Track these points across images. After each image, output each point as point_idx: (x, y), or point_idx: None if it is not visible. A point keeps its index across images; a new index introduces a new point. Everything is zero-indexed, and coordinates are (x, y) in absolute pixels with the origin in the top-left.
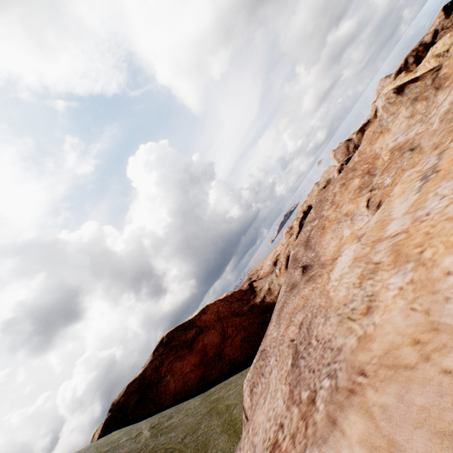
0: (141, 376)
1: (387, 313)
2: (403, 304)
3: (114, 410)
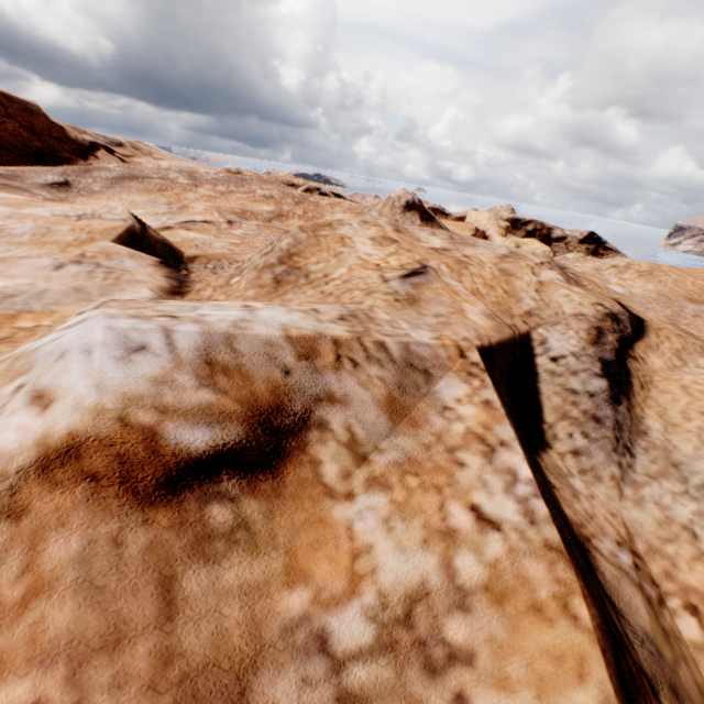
0: None
1: None
2: None
3: None
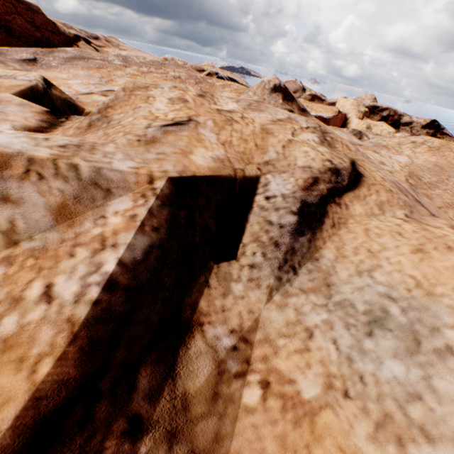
0: None
1: None
2: None
3: None
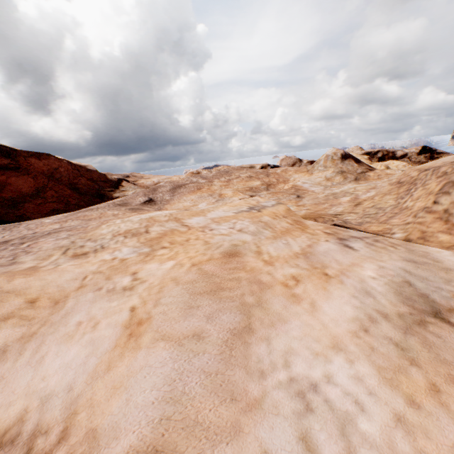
0: None
1: (76, 267)
2: (92, 270)
3: None
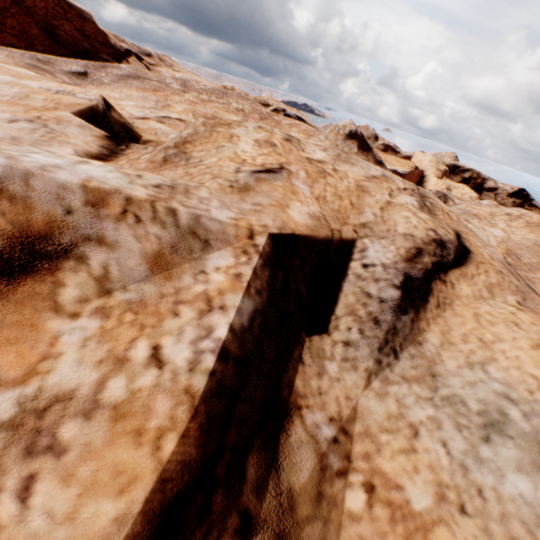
0: None
1: None
2: None
3: None
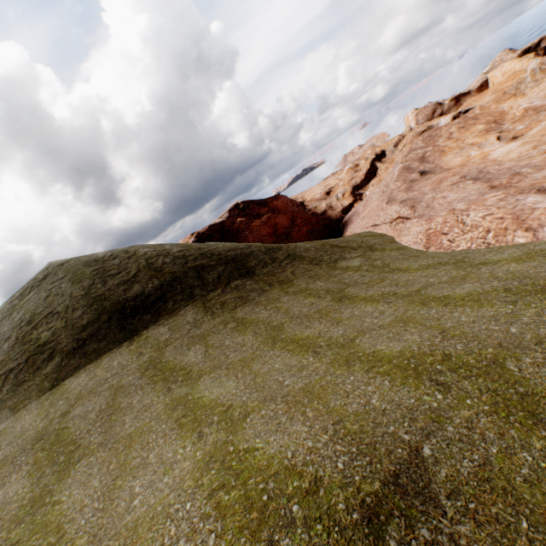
0: (222, 224)
1: None
2: None
3: (200, 238)
